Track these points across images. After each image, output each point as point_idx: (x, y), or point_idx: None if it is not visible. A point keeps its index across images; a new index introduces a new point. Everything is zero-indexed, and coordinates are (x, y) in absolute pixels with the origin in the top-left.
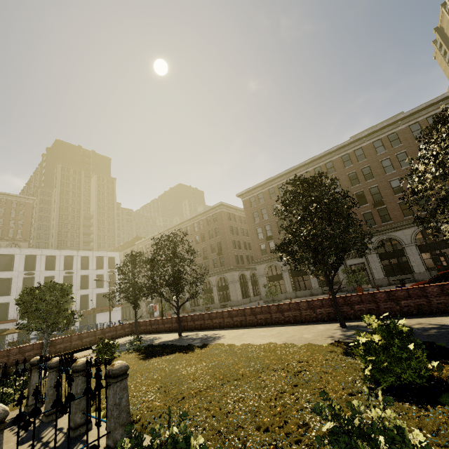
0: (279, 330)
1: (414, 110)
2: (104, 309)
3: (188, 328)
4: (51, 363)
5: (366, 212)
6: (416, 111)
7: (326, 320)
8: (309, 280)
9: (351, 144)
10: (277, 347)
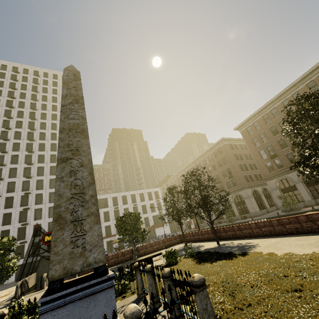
0: (316, 238)
1: None
2: (158, 225)
3: (222, 238)
4: (147, 269)
5: None
6: None
7: None
8: None
9: None
10: None
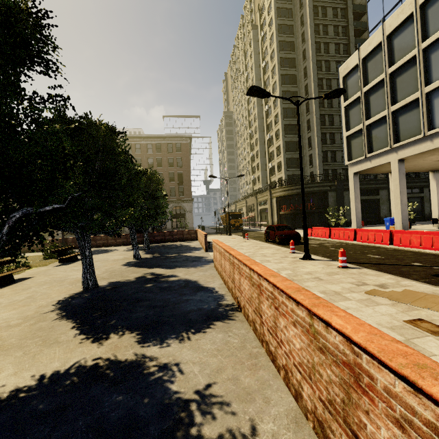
0: (26, 254)
1: (172, 136)
2: None
3: None
4: None
5: None
6: (172, 137)
7: None
8: None
9: (135, 138)
10: None
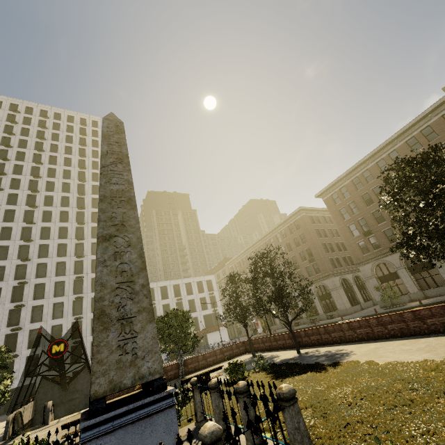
0: (427, 342)
1: None
2: (212, 329)
3: (304, 344)
4: (212, 384)
5: None
6: None
7: None
8: (439, 274)
9: None
10: (440, 365)
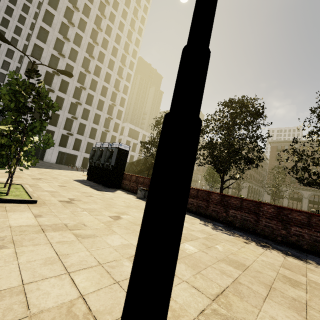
0: None
1: None
2: None
3: None
4: None
5: None
6: None
7: None
8: (302, 205)
9: None
10: None
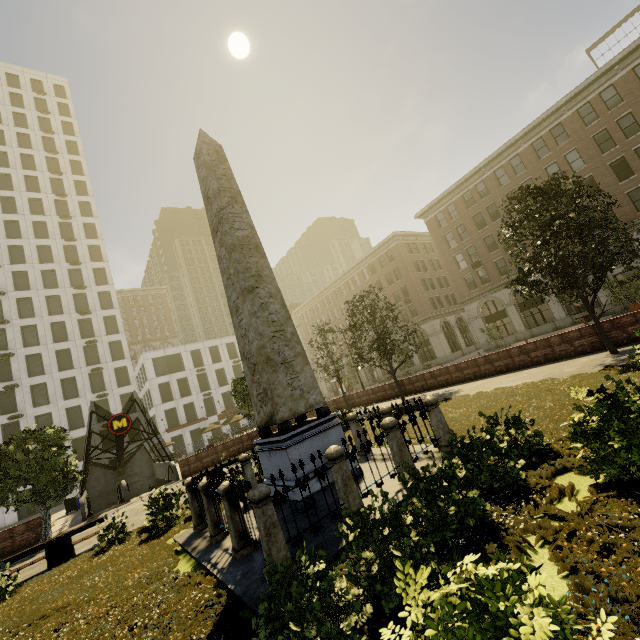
0: (529, 372)
1: None
2: None
3: (407, 393)
4: (351, 417)
5: (633, 189)
6: None
7: (589, 352)
8: (549, 309)
9: (593, 85)
10: (537, 384)
